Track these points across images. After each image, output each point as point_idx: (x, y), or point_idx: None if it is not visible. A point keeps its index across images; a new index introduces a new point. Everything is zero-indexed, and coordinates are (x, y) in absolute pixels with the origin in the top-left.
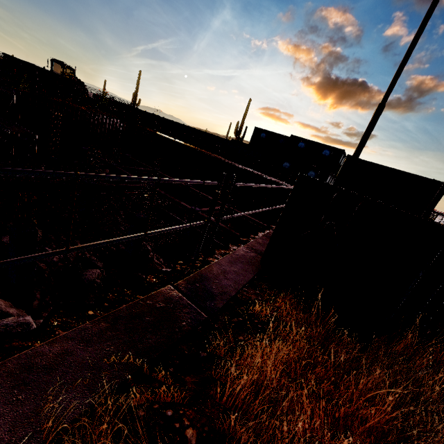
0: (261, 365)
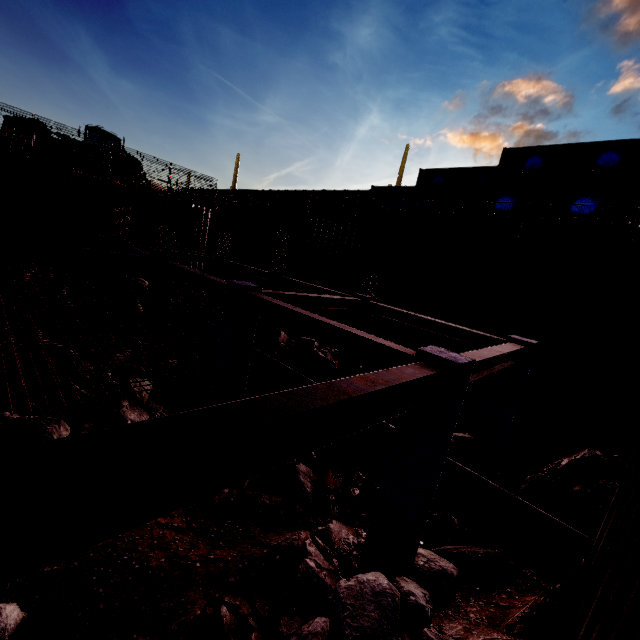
0: None
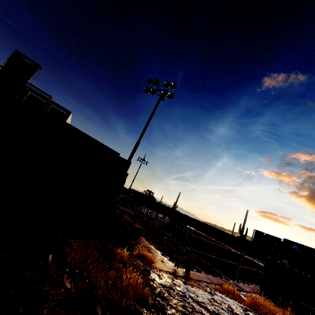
0: (257, 299)
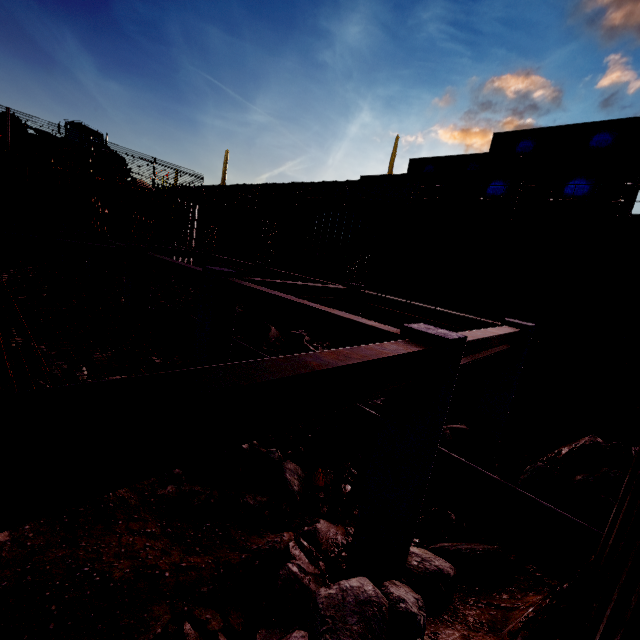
0: None
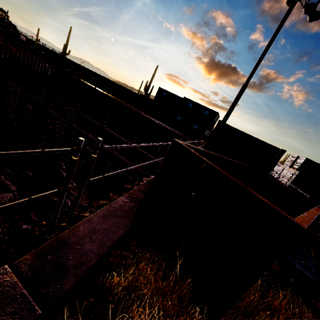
0: None
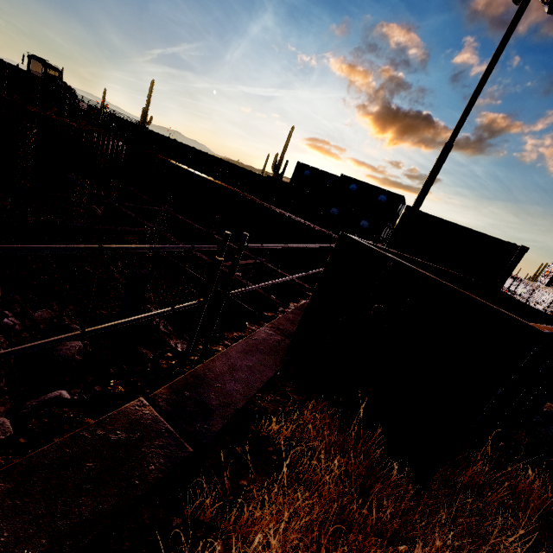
0: (265, 539)
